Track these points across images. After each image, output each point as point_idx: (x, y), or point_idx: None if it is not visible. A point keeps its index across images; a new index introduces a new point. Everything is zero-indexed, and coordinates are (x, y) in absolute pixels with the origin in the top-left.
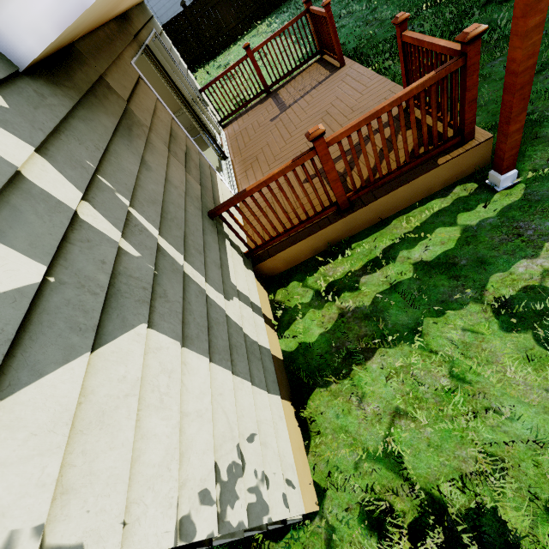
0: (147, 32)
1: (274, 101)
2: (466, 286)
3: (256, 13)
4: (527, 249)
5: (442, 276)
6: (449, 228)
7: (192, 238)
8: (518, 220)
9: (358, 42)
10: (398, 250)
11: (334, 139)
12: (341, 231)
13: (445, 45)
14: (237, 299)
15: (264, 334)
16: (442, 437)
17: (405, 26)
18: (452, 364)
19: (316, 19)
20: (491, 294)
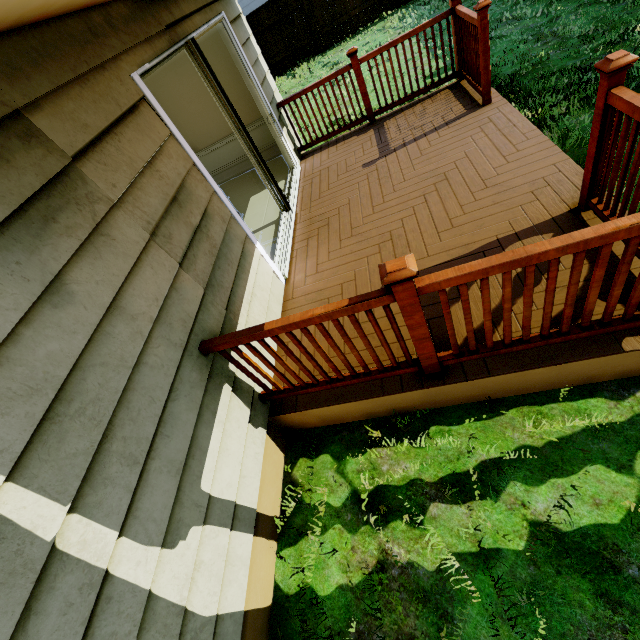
0: (206, 17)
1: (375, 136)
2: (631, 637)
3: None
4: None
5: (582, 582)
6: (616, 475)
7: (127, 432)
8: None
9: (519, 66)
10: (508, 476)
11: (432, 285)
12: (419, 401)
13: None
14: (198, 530)
15: (243, 574)
16: None
17: (620, 77)
18: None
19: (462, 26)
20: None
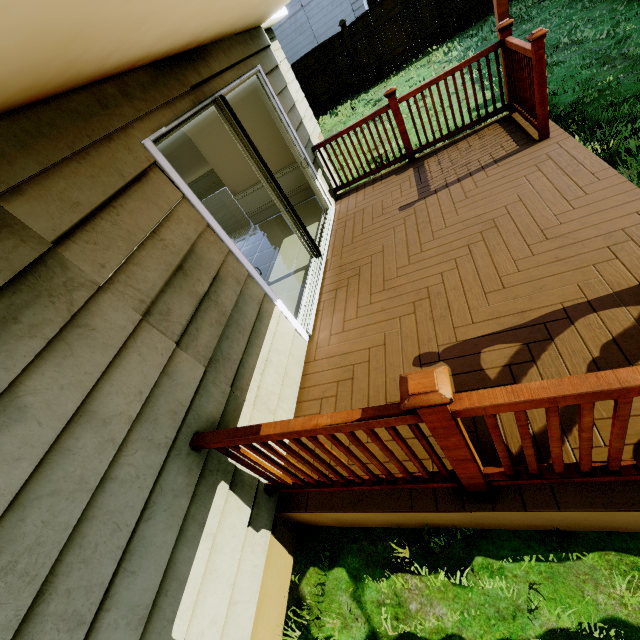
0: (239, 73)
1: (414, 175)
2: None
3: (433, 35)
4: None
5: None
6: None
7: (74, 580)
8: None
9: (582, 94)
10: None
11: (473, 409)
12: (459, 520)
13: None
14: None
15: None
16: None
17: None
18: None
19: (512, 57)
20: None
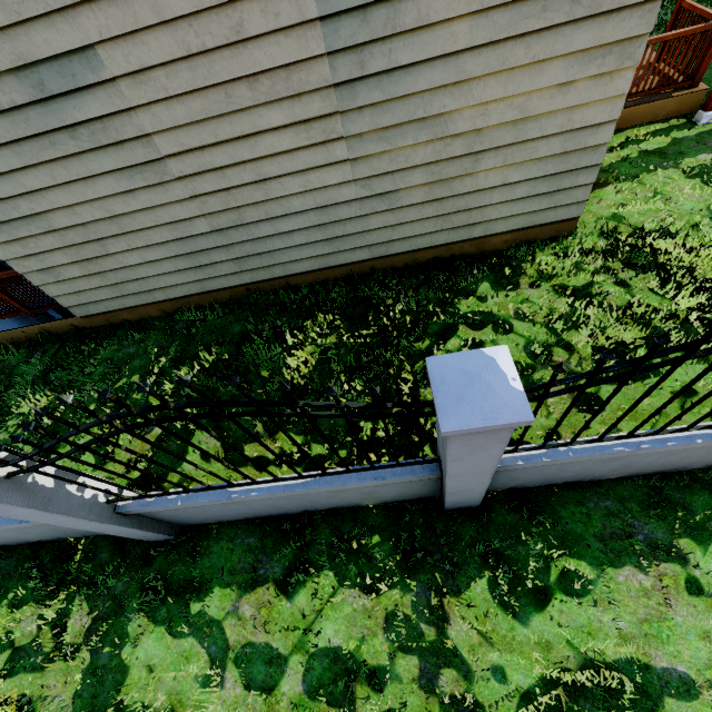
0: None
1: None
2: (669, 162)
3: None
4: (707, 150)
5: (656, 157)
6: (664, 138)
7: None
8: (706, 138)
9: None
10: (629, 144)
11: None
12: None
13: (711, 13)
14: None
15: None
16: (646, 212)
17: None
18: (656, 189)
19: None
20: (683, 166)
